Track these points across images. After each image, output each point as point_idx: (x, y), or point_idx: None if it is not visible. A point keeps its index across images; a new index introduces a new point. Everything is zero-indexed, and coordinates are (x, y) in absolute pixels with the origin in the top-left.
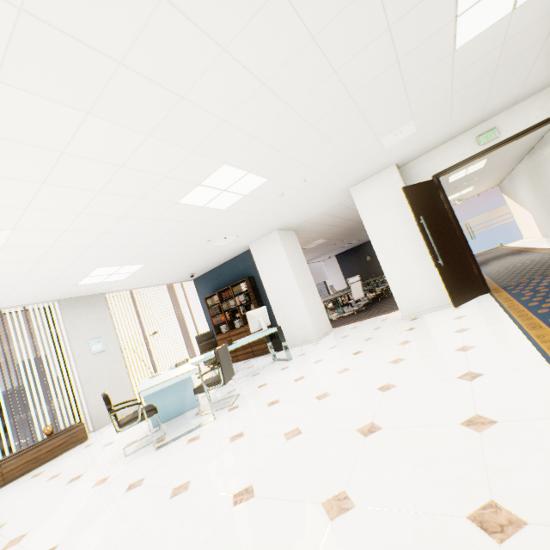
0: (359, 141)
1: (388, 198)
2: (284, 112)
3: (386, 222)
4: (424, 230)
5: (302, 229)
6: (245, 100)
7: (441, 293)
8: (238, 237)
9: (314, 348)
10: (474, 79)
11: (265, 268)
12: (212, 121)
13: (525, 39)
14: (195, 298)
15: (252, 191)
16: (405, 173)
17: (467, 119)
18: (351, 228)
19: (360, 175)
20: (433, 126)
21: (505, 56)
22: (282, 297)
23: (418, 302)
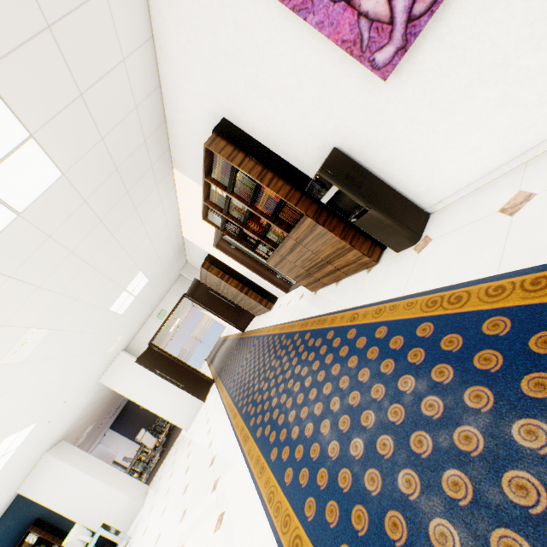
0: (94, 361)
1: (131, 371)
2: (47, 385)
3: (138, 384)
4: (163, 375)
5: (69, 432)
6: (24, 398)
7: (194, 399)
8: (6, 491)
9: (143, 510)
10: (138, 309)
11: (52, 494)
12: (2, 421)
13: (148, 293)
14: None
15: (24, 439)
16: (131, 350)
17: (146, 314)
18: (113, 397)
19: (103, 370)
20: (132, 328)
21: (144, 299)
22: (87, 503)
23: (188, 413)
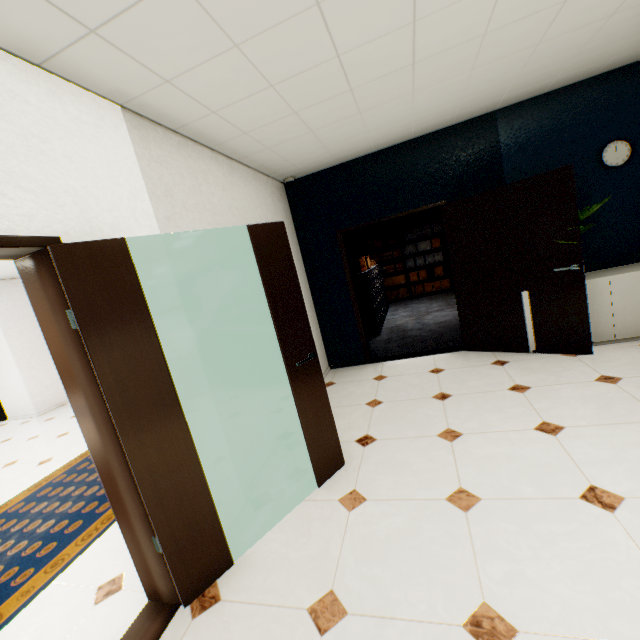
0: None
1: None
2: None
3: None
4: None
5: None
6: None
7: None
8: None
9: (6, 433)
10: None
11: None
12: None
13: None
14: None
15: None
16: None
17: None
18: None
19: None
20: None
21: None
22: None
23: None
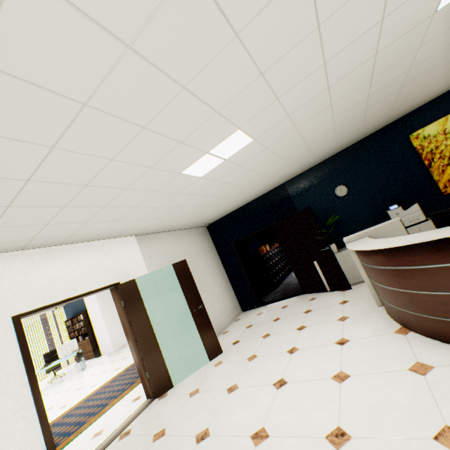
0: None
1: None
2: None
3: None
4: None
5: None
6: None
7: None
8: None
9: (102, 361)
10: None
11: (90, 308)
12: None
13: None
14: (66, 317)
15: None
16: None
17: None
18: None
19: None
20: None
21: None
22: (98, 325)
23: None
